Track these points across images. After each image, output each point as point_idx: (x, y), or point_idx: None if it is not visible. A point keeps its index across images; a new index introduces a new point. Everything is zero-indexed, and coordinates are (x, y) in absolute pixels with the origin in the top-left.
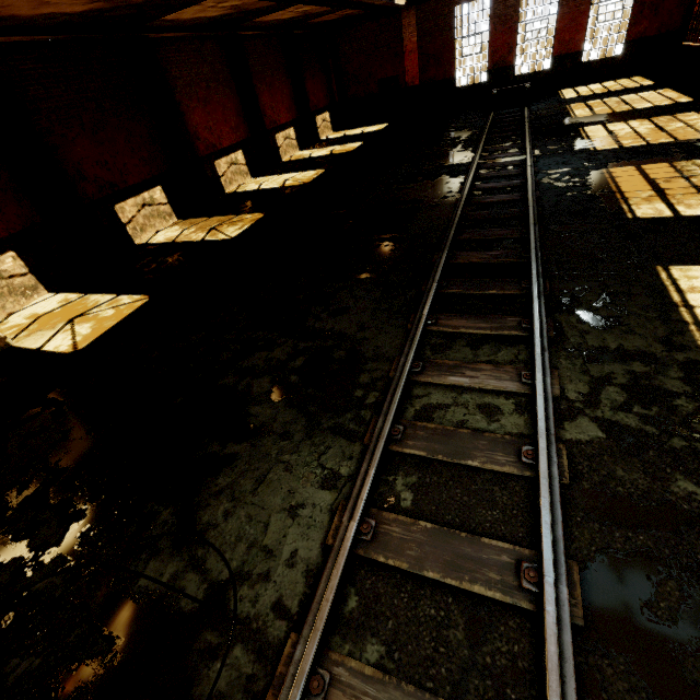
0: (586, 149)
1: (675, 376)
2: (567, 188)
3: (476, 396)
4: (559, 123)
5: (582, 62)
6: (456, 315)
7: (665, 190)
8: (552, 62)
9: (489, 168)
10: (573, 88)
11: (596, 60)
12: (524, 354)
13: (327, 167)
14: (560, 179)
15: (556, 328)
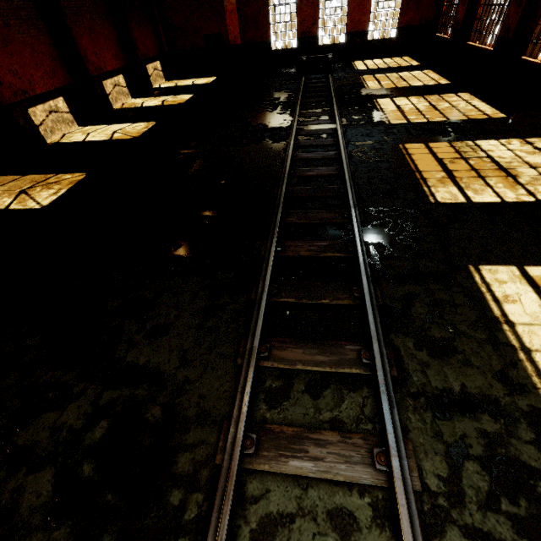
0: (383, 121)
1: (527, 439)
2: (374, 163)
3: (324, 493)
4: (357, 92)
5: (368, 40)
6: (291, 341)
7: (453, 172)
8: (346, 37)
9: (306, 135)
10: (362, 60)
11: (378, 40)
12: (370, 406)
13: (157, 120)
14: (367, 153)
15: (396, 358)
